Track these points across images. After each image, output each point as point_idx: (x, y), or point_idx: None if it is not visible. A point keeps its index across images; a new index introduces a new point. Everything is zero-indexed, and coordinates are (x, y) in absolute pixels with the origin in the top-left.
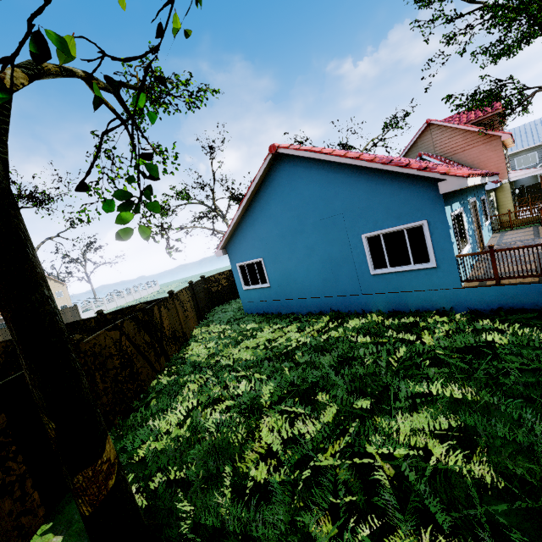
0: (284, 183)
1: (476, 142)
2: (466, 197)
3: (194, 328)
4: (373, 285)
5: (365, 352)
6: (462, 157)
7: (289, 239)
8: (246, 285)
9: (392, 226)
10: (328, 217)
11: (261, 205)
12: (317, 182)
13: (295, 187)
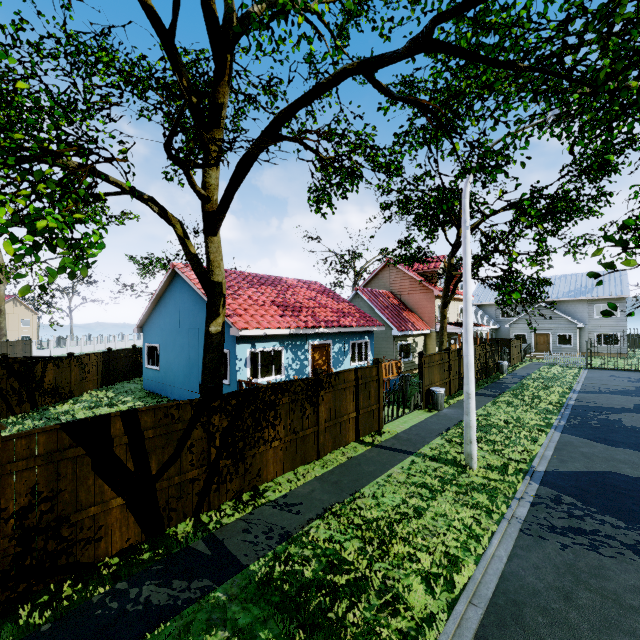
0: (178, 292)
1: (418, 290)
2: (303, 339)
3: (91, 390)
4: None
5: None
6: (408, 299)
7: (174, 335)
8: (148, 364)
9: None
10: (193, 327)
11: (165, 302)
12: (192, 300)
13: (182, 298)
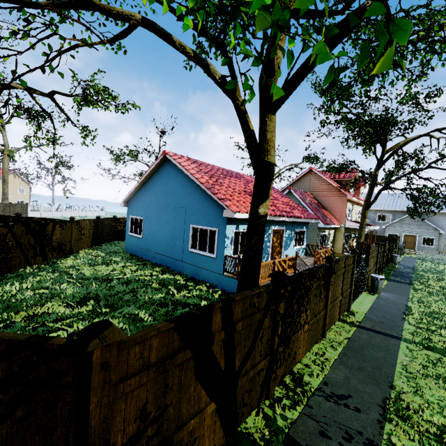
0: (166, 176)
1: (334, 193)
2: (268, 225)
3: (84, 248)
4: (188, 258)
5: (144, 291)
6: (323, 200)
7: (159, 211)
8: (131, 232)
9: (204, 225)
10: (179, 206)
11: (152, 184)
12: (180, 183)
13: (170, 181)
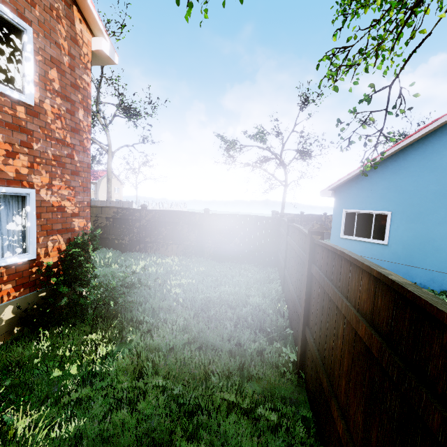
0: None
1: None
2: None
3: None
4: None
5: None
6: None
7: None
8: (345, 234)
9: None
10: None
11: (424, 153)
12: None
13: None
